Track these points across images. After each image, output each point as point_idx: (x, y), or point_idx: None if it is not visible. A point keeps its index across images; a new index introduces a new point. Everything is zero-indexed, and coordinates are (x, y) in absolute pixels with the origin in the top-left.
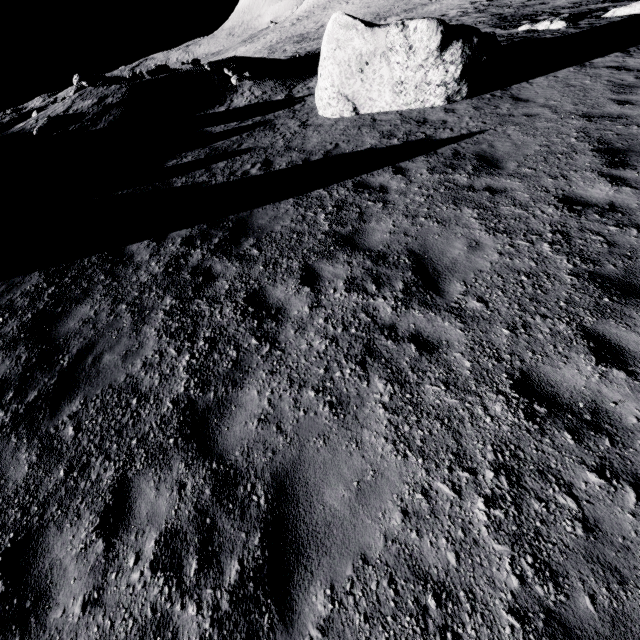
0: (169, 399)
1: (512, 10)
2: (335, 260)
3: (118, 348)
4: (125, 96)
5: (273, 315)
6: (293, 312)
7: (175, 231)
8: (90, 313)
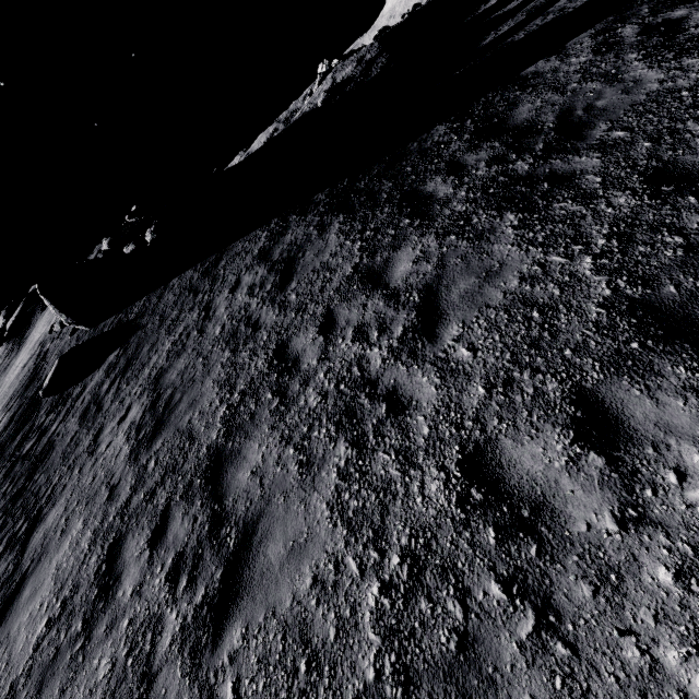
0: None
1: None
2: None
3: (607, 95)
4: (380, 47)
5: None
6: None
7: (571, 40)
8: (536, 105)
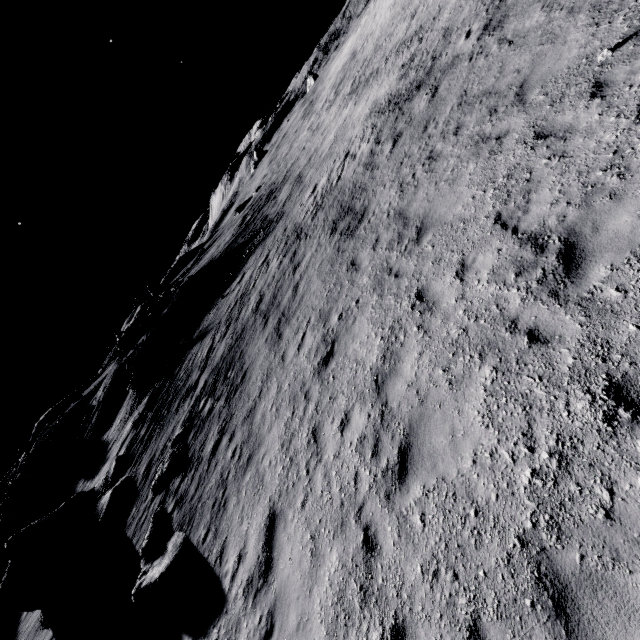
0: None
1: (264, 304)
2: None
3: None
4: (105, 393)
5: None
6: None
7: None
8: None
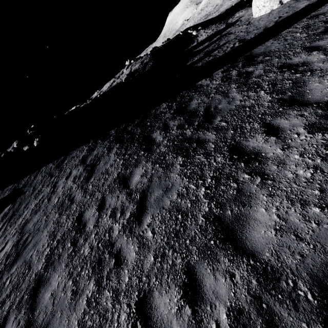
0: (265, 102)
1: None
2: (324, 38)
3: (222, 102)
4: (150, 57)
5: (301, 65)
6: (314, 60)
7: (215, 72)
8: (198, 101)
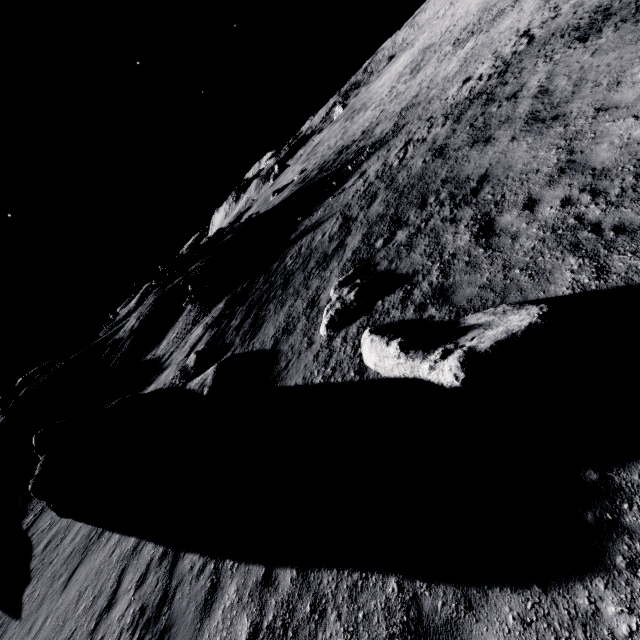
0: None
1: (458, 143)
2: None
3: None
4: (142, 320)
5: None
6: None
7: None
8: None
